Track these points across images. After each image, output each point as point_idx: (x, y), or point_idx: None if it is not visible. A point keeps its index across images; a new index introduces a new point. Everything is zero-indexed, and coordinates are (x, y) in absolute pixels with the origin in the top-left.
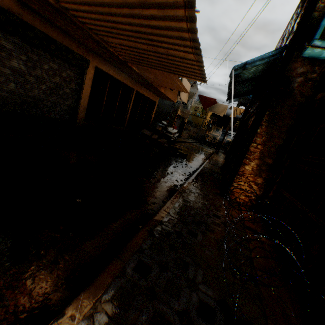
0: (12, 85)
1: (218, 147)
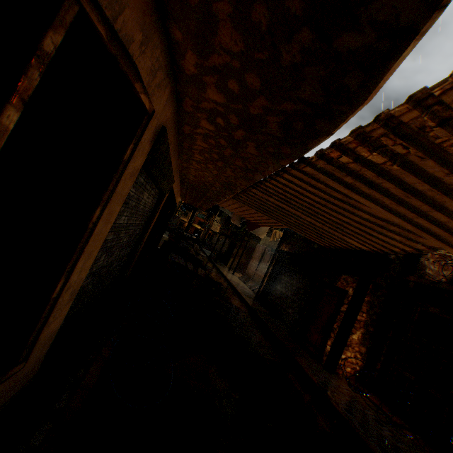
0: (102, 257)
1: (199, 243)
